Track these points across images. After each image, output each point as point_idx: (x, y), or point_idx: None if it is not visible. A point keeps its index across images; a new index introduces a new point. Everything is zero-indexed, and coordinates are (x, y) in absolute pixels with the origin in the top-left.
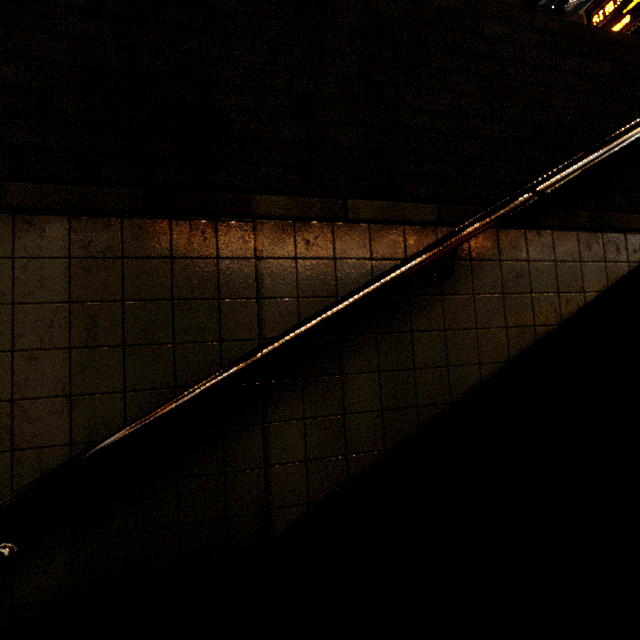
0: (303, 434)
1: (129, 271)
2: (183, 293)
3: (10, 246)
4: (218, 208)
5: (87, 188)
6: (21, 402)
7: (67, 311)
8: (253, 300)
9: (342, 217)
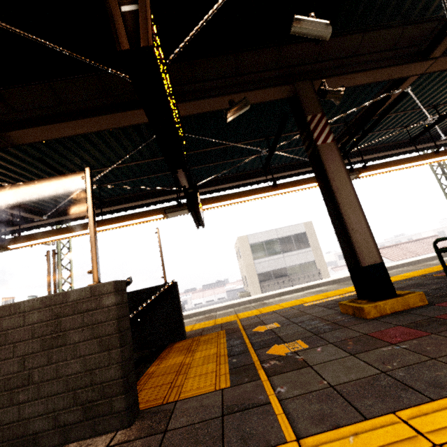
0: None
1: None
2: None
3: None
4: None
5: None
6: None
7: None
8: None
9: None
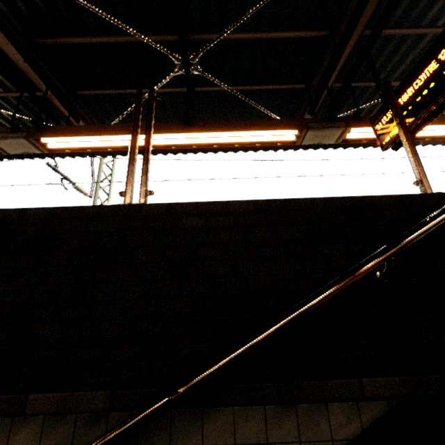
0: None
1: None
2: None
3: None
4: None
5: None
6: None
7: None
8: None
9: (20, 412)
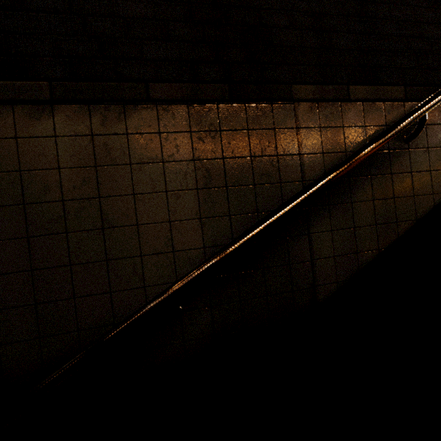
0: (331, 240)
1: (224, 139)
2: (256, 152)
3: (157, 125)
4: (273, 95)
5: (196, 85)
6: (174, 223)
7: (193, 166)
8: (297, 156)
9: (346, 98)
